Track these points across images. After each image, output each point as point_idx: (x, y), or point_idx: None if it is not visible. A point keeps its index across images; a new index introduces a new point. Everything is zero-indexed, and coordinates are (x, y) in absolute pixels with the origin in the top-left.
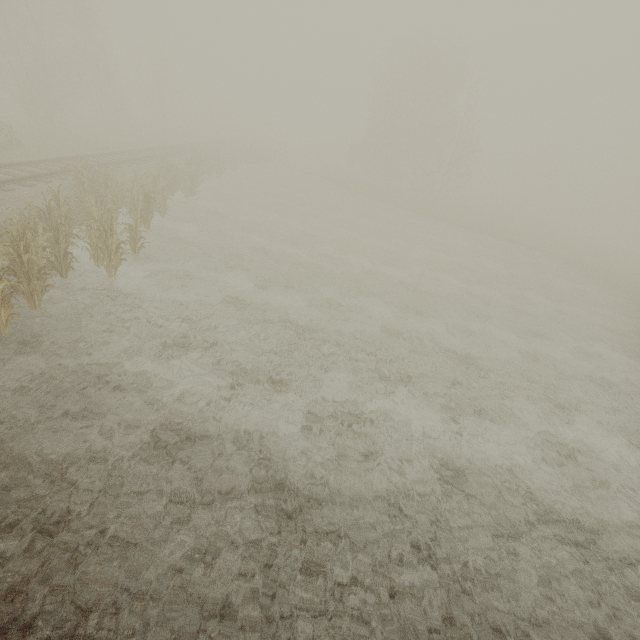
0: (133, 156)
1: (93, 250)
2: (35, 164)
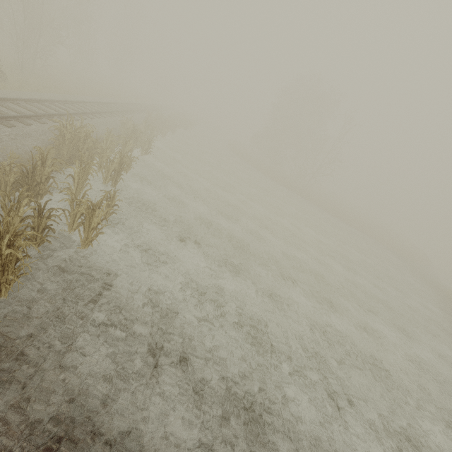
0: (100, 108)
1: (71, 217)
2: (17, 101)
